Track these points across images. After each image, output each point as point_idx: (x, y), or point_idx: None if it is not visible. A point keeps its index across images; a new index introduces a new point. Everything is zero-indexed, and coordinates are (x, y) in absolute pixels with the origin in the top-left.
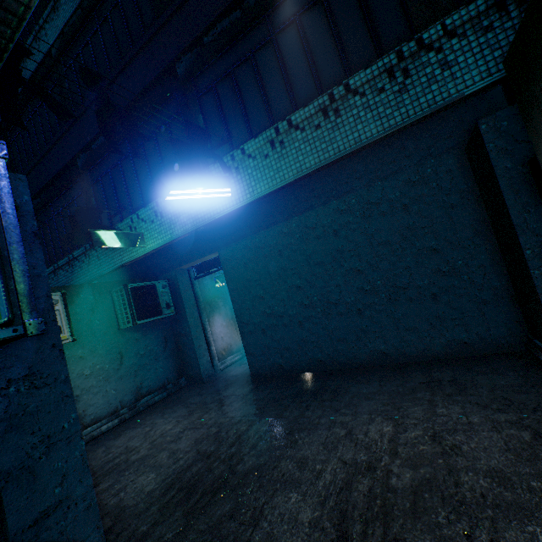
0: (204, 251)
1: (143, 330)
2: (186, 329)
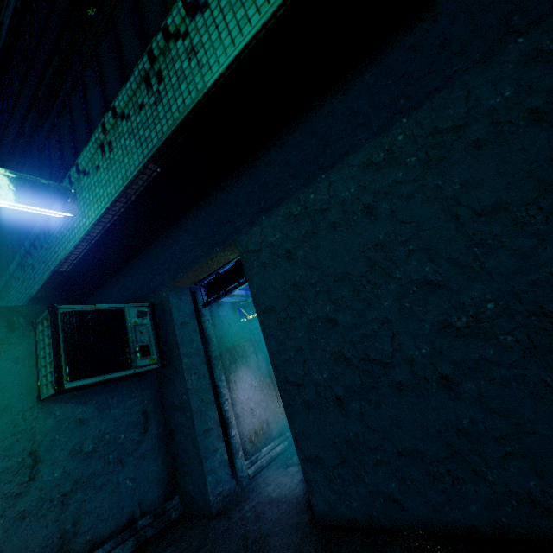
0: (211, 245)
1: (98, 400)
2: (182, 397)
